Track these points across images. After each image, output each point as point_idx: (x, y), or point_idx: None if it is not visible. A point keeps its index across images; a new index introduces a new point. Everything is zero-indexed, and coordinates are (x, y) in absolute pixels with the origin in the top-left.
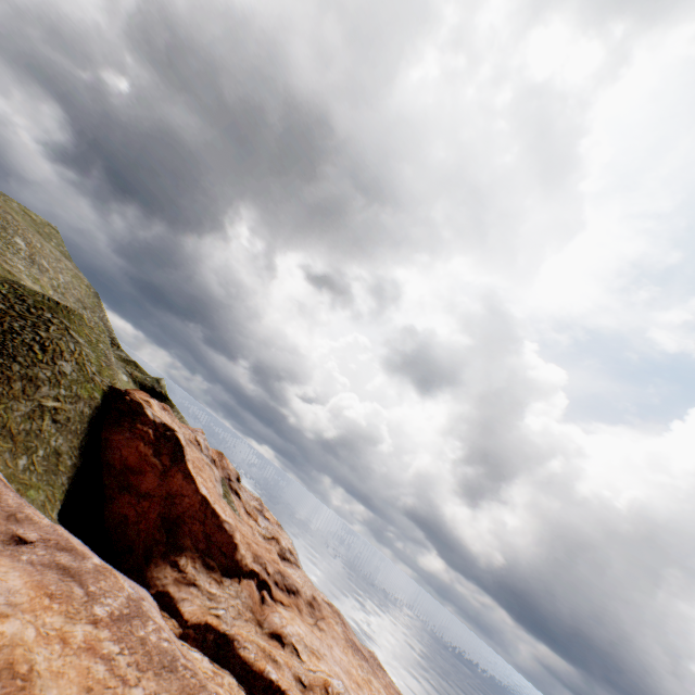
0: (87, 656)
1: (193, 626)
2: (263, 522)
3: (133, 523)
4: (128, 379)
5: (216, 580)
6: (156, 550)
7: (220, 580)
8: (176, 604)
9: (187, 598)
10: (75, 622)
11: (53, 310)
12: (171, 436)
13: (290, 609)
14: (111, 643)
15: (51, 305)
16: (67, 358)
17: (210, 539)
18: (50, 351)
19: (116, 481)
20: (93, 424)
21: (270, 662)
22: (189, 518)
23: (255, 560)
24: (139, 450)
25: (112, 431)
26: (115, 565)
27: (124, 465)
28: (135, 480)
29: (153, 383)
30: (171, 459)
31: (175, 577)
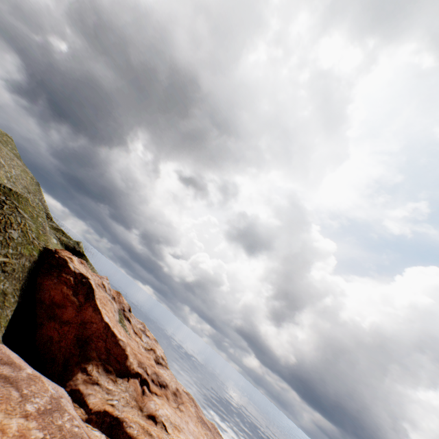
0: None
1: (95, 412)
2: (145, 339)
3: (56, 342)
4: (57, 242)
5: (112, 380)
6: (72, 360)
7: (115, 380)
8: (84, 398)
9: (92, 393)
10: (11, 417)
11: (7, 194)
12: (85, 282)
13: (161, 398)
14: (37, 431)
15: (5, 191)
16: (15, 228)
17: (109, 352)
18: (3, 222)
19: (46, 313)
20: (31, 273)
21: (147, 436)
22: (96, 338)
23: (139, 366)
24: (63, 291)
25: (44, 278)
26: (42, 371)
27: (52, 301)
28: (59, 312)
29: (74, 245)
30: (85, 298)
31: (84, 378)
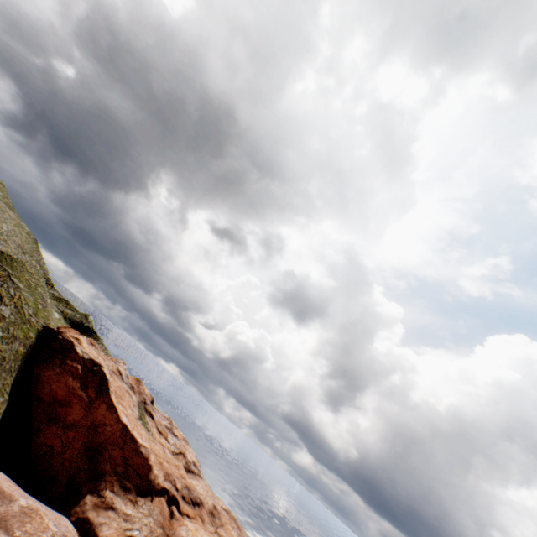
0: None
1: None
2: (172, 439)
3: (57, 453)
4: (60, 316)
5: (131, 501)
6: (79, 477)
7: (135, 500)
8: (94, 529)
9: (105, 523)
10: None
11: None
12: (97, 370)
13: (195, 521)
14: None
15: None
16: (7, 303)
17: (127, 462)
18: None
19: (44, 413)
20: (27, 361)
21: None
22: (110, 445)
23: (166, 478)
24: (68, 384)
25: (43, 367)
26: (38, 495)
27: (53, 398)
28: (62, 412)
29: (82, 319)
30: (96, 392)
31: (94, 502)
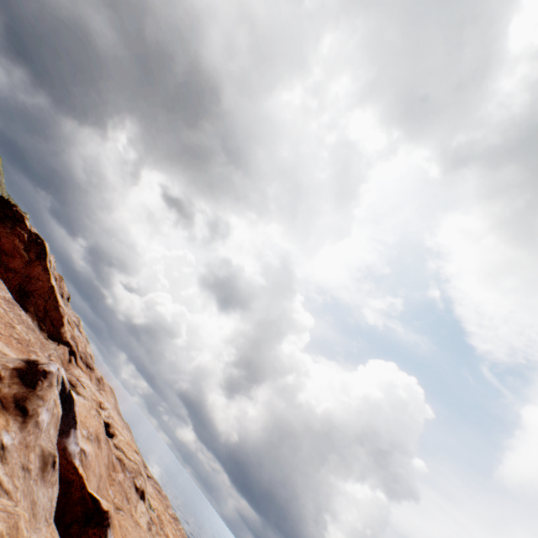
0: None
1: None
2: (77, 333)
3: None
4: None
5: (45, 336)
6: None
7: (47, 338)
8: None
9: None
10: None
11: None
12: (41, 242)
13: (86, 374)
14: (6, 306)
15: None
16: None
17: (47, 312)
18: None
19: None
20: None
21: None
22: (38, 295)
23: (72, 338)
24: (15, 243)
25: None
26: None
27: (1, 248)
28: (6, 259)
29: None
30: (36, 256)
31: None
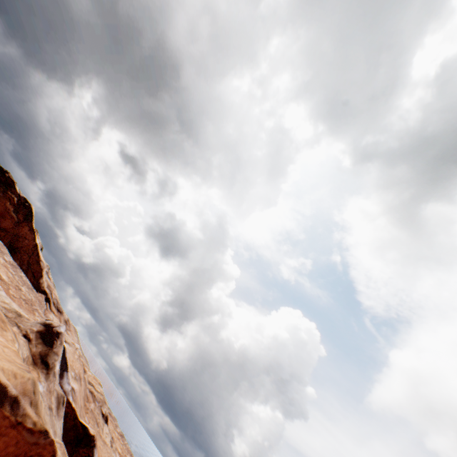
0: (6, 268)
1: None
2: (47, 279)
3: None
4: None
5: None
6: None
7: None
8: None
9: None
10: None
11: None
12: (28, 206)
13: (57, 317)
14: (12, 270)
15: None
16: None
17: (30, 266)
18: None
19: None
20: None
21: None
22: (23, 251)
23: (48, 287)
24: (6, 205)
25: None
26: None
27: None
28: None
29: None
30: (24, 218)
31: None
